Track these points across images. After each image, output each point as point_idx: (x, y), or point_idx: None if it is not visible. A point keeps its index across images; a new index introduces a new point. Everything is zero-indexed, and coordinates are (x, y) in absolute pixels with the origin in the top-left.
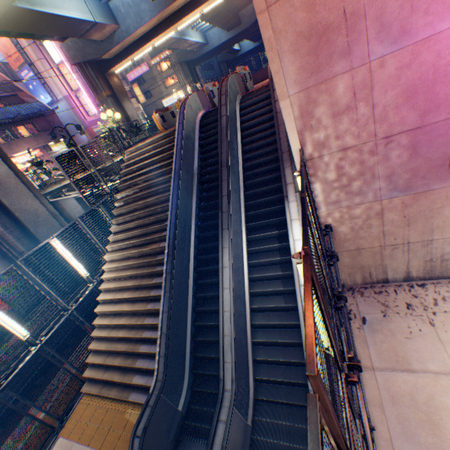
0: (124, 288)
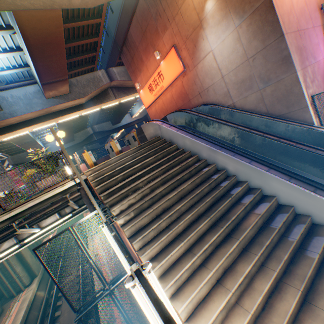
0: None
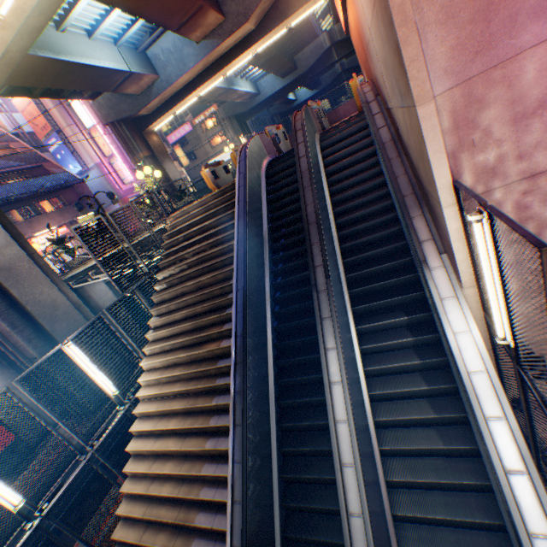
0: (168, 412)
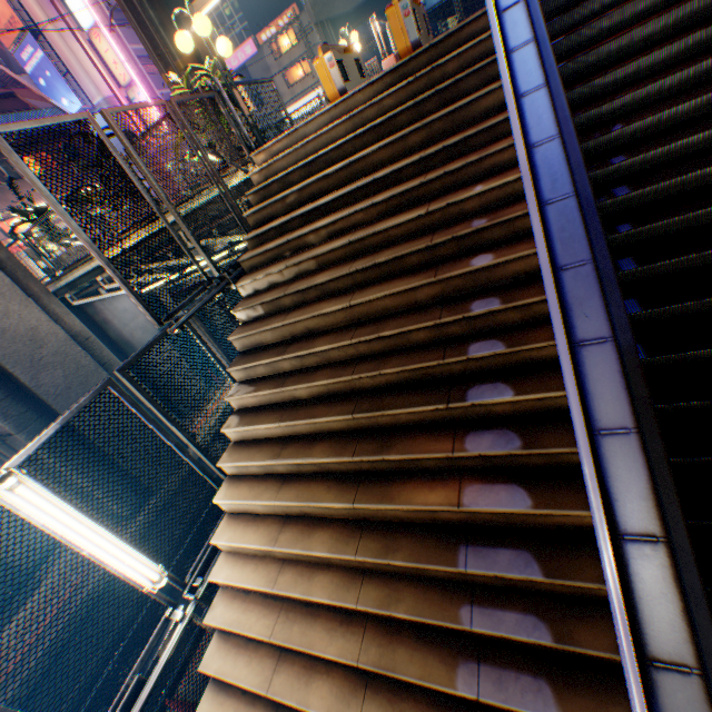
0: (299, 650)
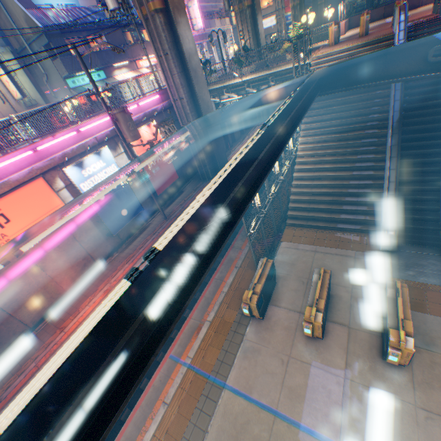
0: (320, 163)
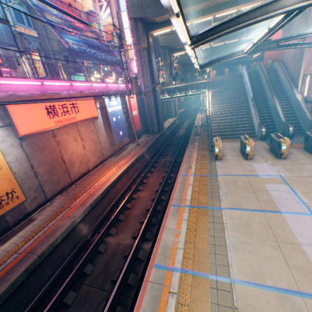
0: (222, 114)
